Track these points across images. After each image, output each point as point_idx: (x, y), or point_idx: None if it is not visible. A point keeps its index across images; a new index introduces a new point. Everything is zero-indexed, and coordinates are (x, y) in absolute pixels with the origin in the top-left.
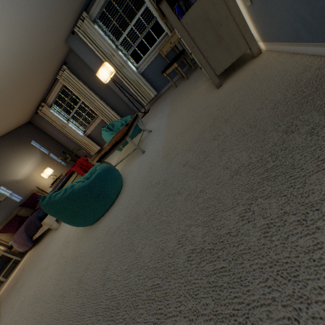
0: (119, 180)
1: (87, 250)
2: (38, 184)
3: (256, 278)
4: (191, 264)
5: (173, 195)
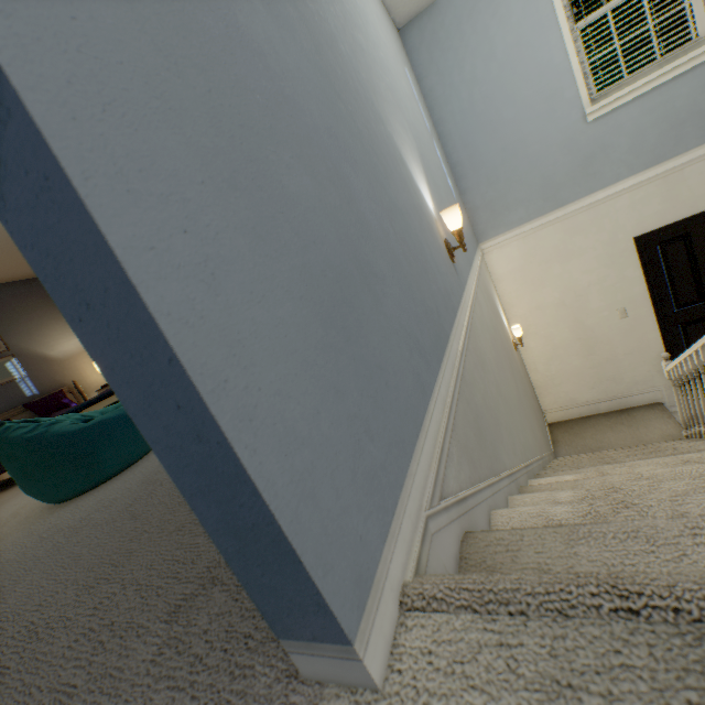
0: (139, 443)
1: (6, 547)
2: (80, 376)
3: (0, 699)
4: (7, 643)
5: (133, 516)
